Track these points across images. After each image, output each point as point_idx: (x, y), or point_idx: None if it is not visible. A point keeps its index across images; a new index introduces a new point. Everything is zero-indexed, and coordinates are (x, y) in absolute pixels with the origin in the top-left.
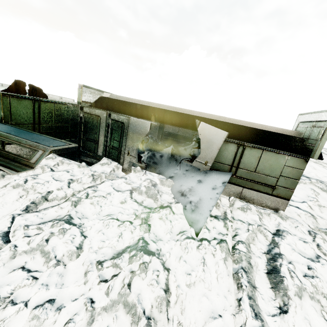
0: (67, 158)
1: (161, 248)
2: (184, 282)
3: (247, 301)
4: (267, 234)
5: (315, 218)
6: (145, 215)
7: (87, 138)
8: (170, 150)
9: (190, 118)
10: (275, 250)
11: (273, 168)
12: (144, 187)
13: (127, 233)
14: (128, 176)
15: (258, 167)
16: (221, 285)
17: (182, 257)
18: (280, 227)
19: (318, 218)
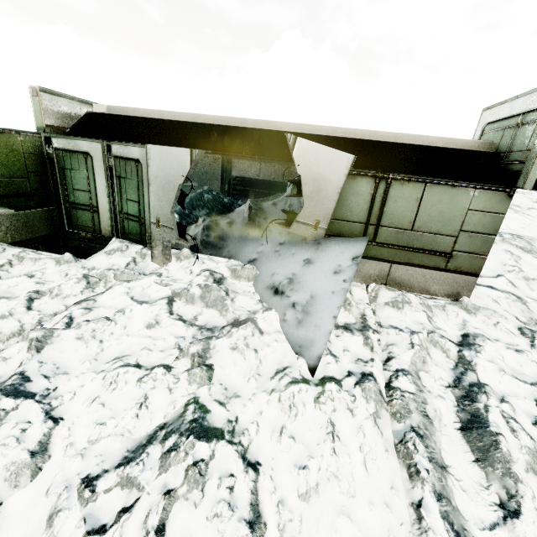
0: (40, 249)
1: (238, 416)
2: (294, 490)
3: (434, 508)
4: (448, 347)
5: (525, 303)
6: (200, 347)
7: (74, 203)
8: (247, 209)
9: (275, 137)
10: (468, 377)
11: (447, 217)
12: (197, 287)
13: (161, 393)
14: (165, 269)
15: (418, 219)
16: (375, 477)
17: (284, 429)
18: (467, 328)
19: (529, 303)
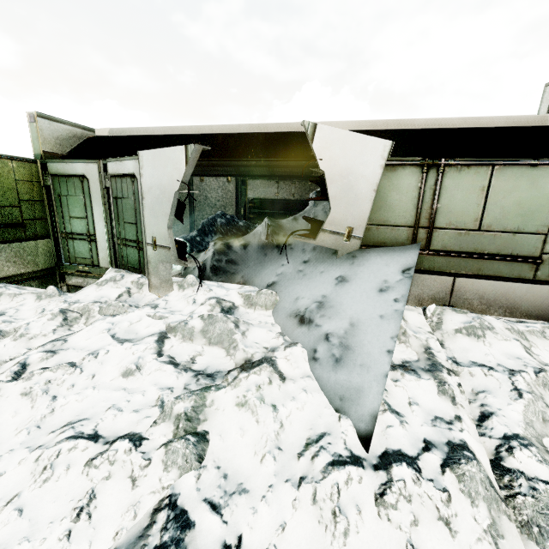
0: (32, 286)
1: (242, 534)
2: None
3: None
4: None
5: None
6: (190, 404)
7: (71, 233)
8: (263, 228)
9: (291, 138)
10: None
11: (528, 209)
12: (199, 318)
13: (118, 487)
14: (163, 300)
15: (487, 215)
16: None
17: None
18: None
19: None
